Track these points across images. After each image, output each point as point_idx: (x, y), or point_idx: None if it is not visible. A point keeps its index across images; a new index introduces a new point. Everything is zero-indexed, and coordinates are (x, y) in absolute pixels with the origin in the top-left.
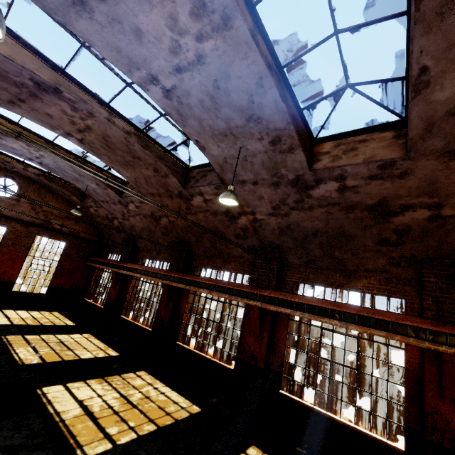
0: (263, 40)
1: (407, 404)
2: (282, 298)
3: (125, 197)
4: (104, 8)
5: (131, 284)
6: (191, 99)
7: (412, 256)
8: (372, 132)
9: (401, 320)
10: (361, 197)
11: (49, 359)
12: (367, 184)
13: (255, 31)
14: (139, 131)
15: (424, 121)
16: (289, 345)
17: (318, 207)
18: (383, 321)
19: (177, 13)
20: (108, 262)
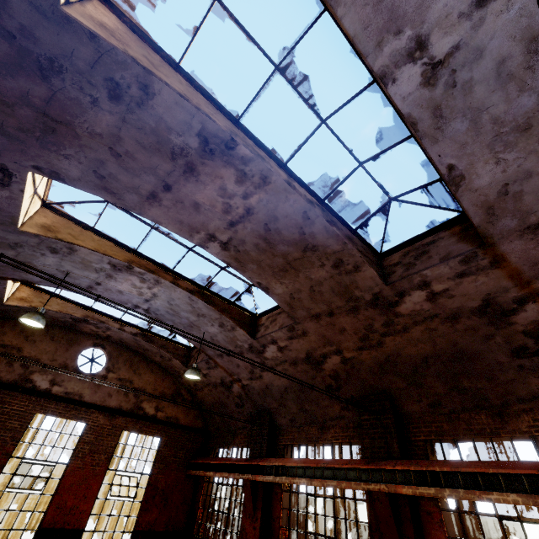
0: None
1: None
2: None
3: (262, 336)
4: None
5: (282, 505)
6: (479, 65)
7: None
8: None
9: None
10: None
11: None
12: None
13: None
14: (320, 201)
15: None
16: None
17: None
18: None
19: None
20: (230, 463)
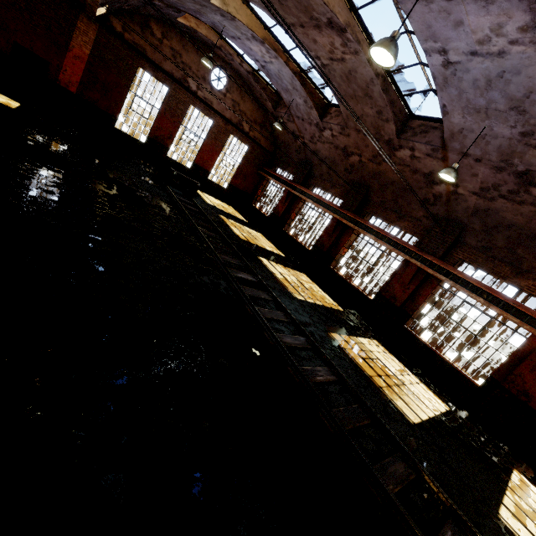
0: None
1: (501, 367)
2: (443, 267)
3: (326, 122)
4: (444, 4)
5: (298, 206)
6: (467, 75)
7: None
8: None
9: None
10: None
11: (250, 241)
12: None
13: None
14: (387, 72)
15: None
16: (427, 302)
17: (530, 204)
18: (523, 313)
19: (506, 24)
20: (281, 179)
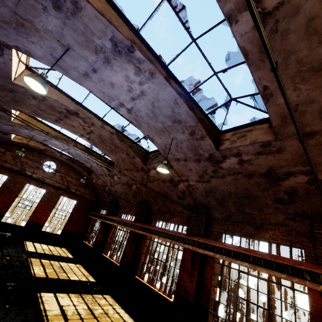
0: (174, 81)
1: None
2: (207, 243)
3: (112, 171)
4: (96, 76)
5: (112, 231)
6: (141, 113)
7: (304, 212)
8: (255, 125)
9: (297, 265)
10: (255, 167)
11: (50, 276)
12: (256, 158)
13: (168, 78)
14: (118, 132)
15: (278, 115)
16: (215, 284)
17: (228, 175)
18: (283, 265)
19: (128, 74)
20: (99, 215)
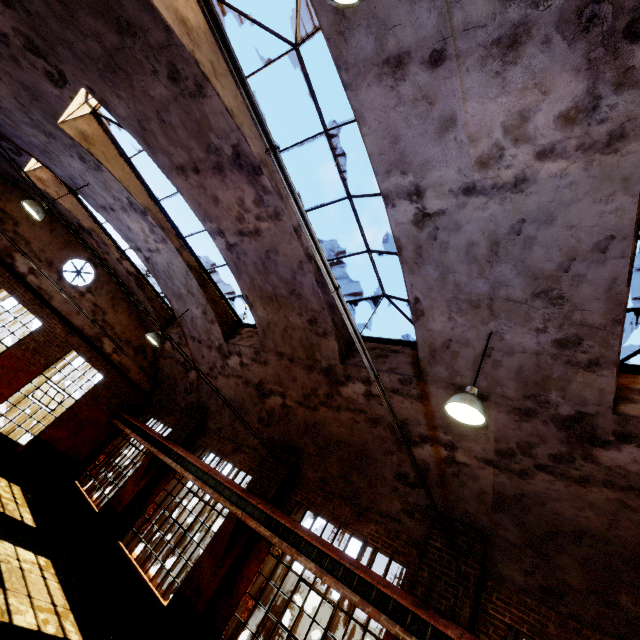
0: None
1: None
2: None
3: (233, 343)
4: (425, 78)
5: (167, 487)
6: (456, 236)
7: None
8: None
9: None
10: None
11: None
12: None
13: None
14: (322, 260)
15: None
16: None
17: (602, 484)
18: None
19: (537, 110)
20: (148, 432)
